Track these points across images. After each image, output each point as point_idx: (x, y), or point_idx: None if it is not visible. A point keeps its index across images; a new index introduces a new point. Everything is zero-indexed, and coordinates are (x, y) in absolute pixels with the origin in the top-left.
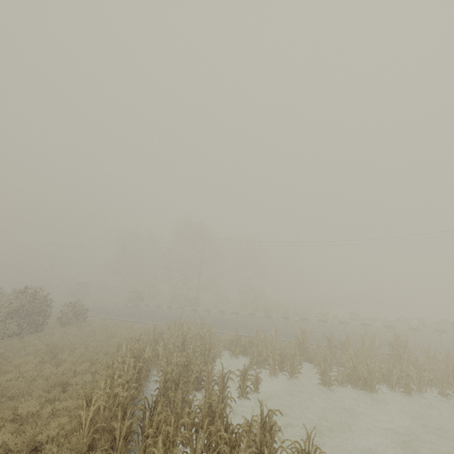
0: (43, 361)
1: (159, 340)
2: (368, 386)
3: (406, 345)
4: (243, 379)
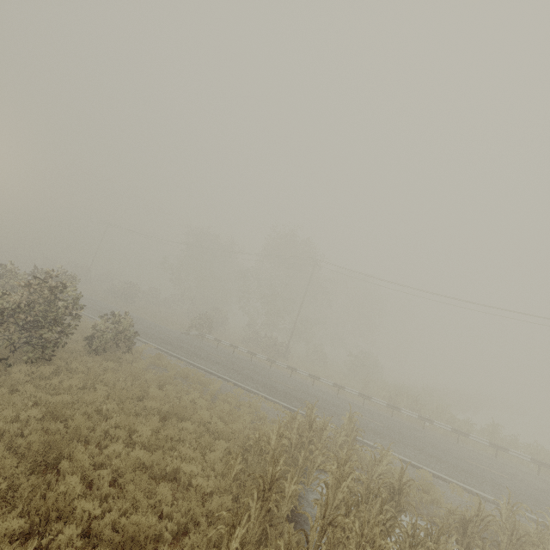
0: (12, 487)
1: (346, 523)
2: None
3: None
4: None
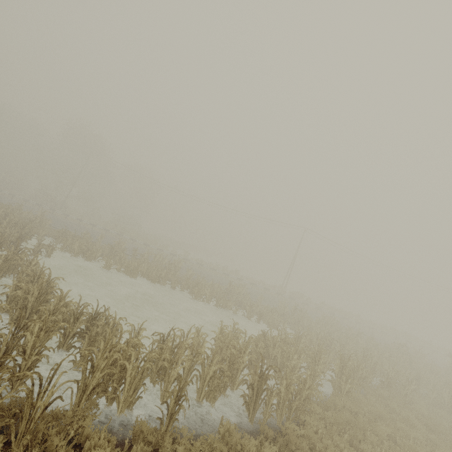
0: None
1: None
2: (132, 274)
3: (178, 265)
4: (39, 246)
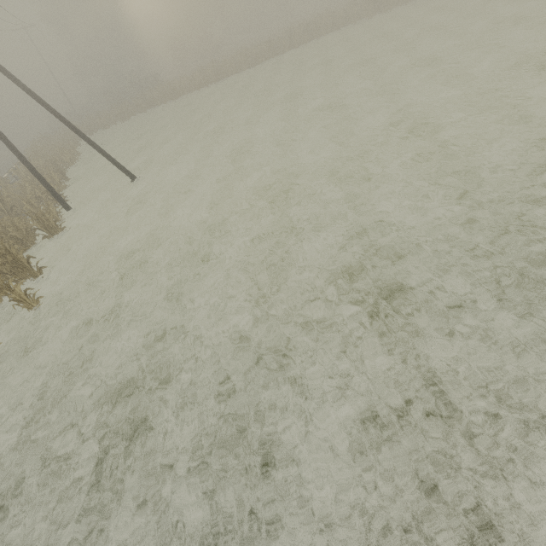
0: None
1: None
2: None
3: None
4: None
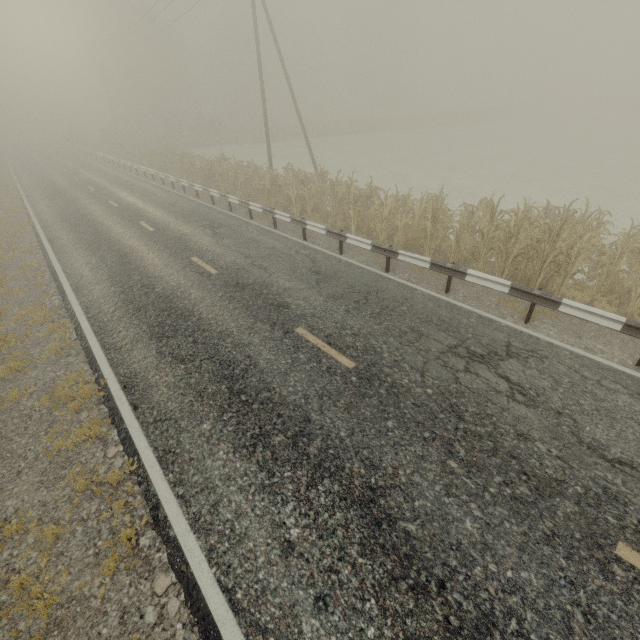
0: None
1: None
2: None
3: None
4: None
